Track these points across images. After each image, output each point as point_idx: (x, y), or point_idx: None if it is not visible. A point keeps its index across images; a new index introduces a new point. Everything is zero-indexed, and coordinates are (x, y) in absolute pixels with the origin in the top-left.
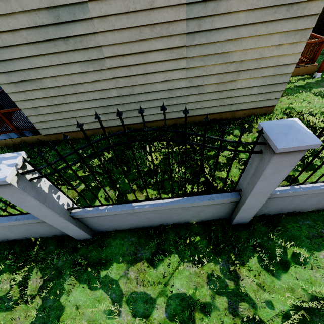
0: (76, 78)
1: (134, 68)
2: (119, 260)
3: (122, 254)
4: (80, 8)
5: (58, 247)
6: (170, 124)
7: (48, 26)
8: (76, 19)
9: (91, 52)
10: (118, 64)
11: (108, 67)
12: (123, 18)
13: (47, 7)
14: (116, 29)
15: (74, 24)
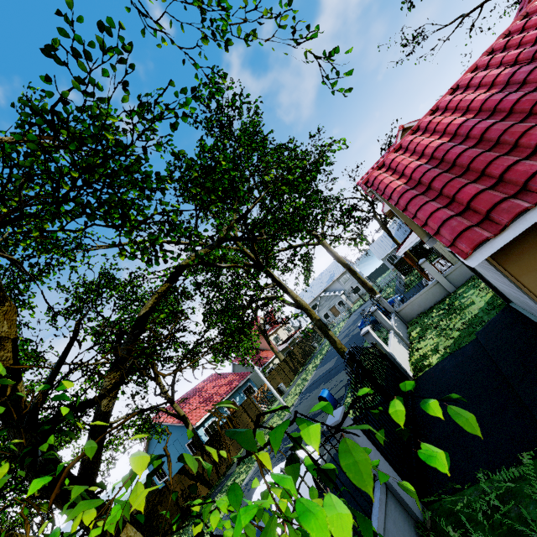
0: None
1: None
2: None
3: None
4: None
5: None
6: None
7: None
8: None
9: None
10: None
11: None
12: None
13: None
14: None
15: None
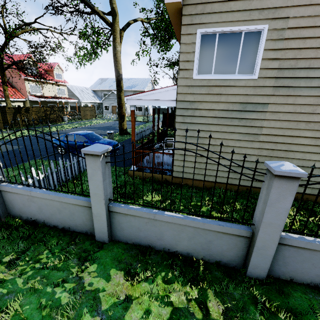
0: (230, 142)
1: (280, 144)
2: (318, 319)
3: (317, 312)
4: (262, 106)
5: (225, 275)
6: None
7: (235, 111)
8: (256, 110)
9: (253, 129)
10: (269, 140)
11: (259, 140)
12: (288, 115)
13: (241, 102)
14: (280, 119)
15: (252, 112)
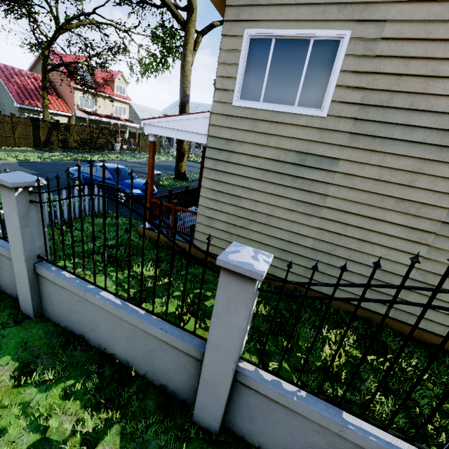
0: (277, 211)
1: (351, 228)
2: None
3: None
4: (330, 161)
5: (160, 410)
6: (360, 315)
7: (288, 163)
8: (319, 167)
9: (313, 197)
10: (335, 218)
11: (320, 215)
12: (369, 182)
13: (299, 151)
14: (355, 188)
15: (313, 169)
